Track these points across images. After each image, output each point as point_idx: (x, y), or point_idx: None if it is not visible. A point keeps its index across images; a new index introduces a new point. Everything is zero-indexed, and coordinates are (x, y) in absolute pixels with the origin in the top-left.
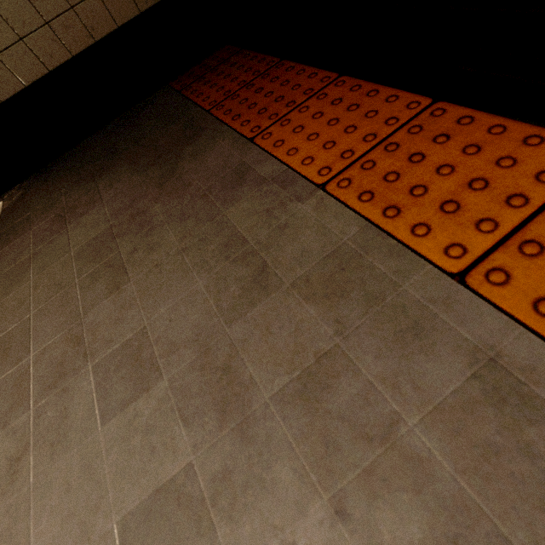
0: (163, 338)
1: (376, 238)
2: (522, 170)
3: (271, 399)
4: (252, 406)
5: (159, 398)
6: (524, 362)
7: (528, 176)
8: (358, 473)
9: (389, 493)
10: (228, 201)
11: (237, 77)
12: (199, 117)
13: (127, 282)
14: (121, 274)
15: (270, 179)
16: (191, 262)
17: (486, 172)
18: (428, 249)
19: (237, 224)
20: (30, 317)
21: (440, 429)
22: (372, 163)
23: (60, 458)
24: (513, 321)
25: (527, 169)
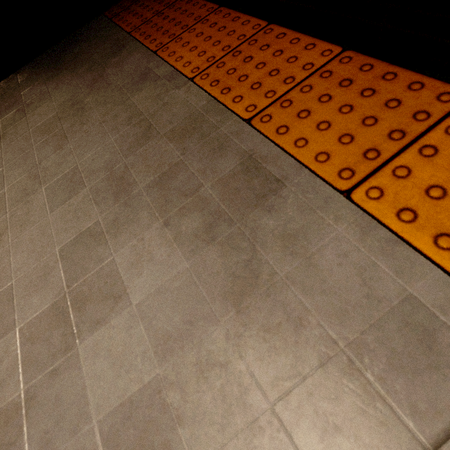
0: (88, 169)
1: (214, 105)
2: (298, 64)
3: (142, 187)
4: (132, 192)
5: (83, 196)
6: (263, 155)
7: (299, 67)
8: (177, 209)
9: (189, 213)
10: (135, 92)
11: (152, 7)
12: (123, 38)
13: (67, 143)
14: (63, 139)
15: (162, 77)
16: (107, 128)
17: (280, 66)
18: (238, 108)
19: (138, 105)
20: (3, 169)
21: (218, 186)
22: (223, 64)
23: (26, 230)
24: (266, 138)
25: (301, 63)
